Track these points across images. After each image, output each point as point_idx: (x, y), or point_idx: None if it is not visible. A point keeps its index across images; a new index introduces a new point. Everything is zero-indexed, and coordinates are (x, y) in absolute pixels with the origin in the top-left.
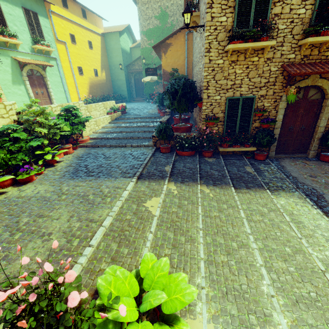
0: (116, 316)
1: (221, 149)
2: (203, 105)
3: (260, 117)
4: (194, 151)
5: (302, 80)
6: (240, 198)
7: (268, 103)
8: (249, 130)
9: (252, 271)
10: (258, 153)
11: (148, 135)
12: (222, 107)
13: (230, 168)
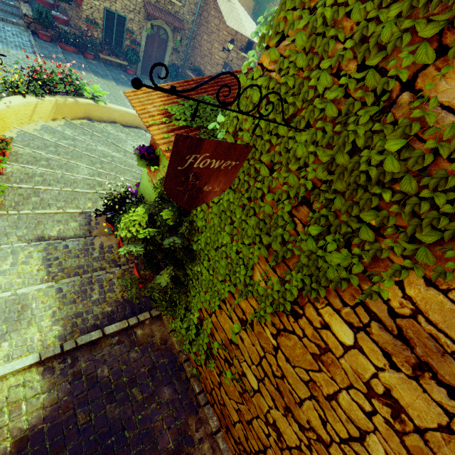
0: (90, 88)
1: (102, 55)
2: (84, 4)
3: (130, 38)
4: (78, 50)
5: (156, 19)
6: (119, 88)
7: (135, 27)
8: (123, 46)
9: (126, 106)
10: (129, 68)
11: (8, 9)
12: (101, 14)
13: (110, 72)
